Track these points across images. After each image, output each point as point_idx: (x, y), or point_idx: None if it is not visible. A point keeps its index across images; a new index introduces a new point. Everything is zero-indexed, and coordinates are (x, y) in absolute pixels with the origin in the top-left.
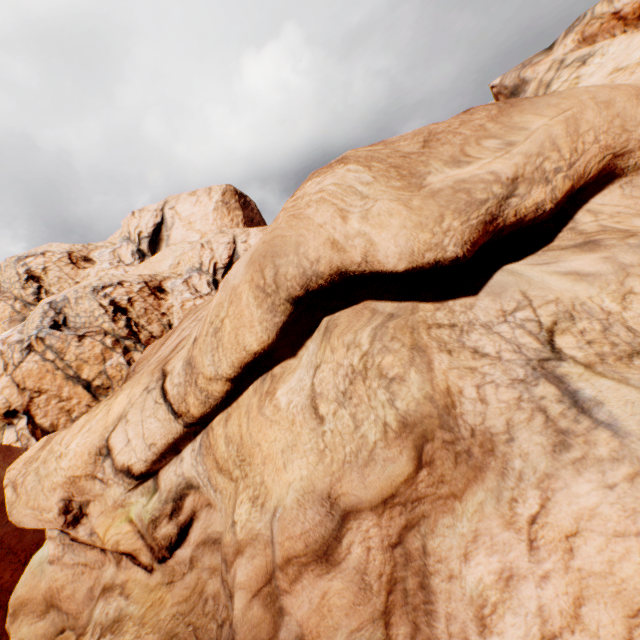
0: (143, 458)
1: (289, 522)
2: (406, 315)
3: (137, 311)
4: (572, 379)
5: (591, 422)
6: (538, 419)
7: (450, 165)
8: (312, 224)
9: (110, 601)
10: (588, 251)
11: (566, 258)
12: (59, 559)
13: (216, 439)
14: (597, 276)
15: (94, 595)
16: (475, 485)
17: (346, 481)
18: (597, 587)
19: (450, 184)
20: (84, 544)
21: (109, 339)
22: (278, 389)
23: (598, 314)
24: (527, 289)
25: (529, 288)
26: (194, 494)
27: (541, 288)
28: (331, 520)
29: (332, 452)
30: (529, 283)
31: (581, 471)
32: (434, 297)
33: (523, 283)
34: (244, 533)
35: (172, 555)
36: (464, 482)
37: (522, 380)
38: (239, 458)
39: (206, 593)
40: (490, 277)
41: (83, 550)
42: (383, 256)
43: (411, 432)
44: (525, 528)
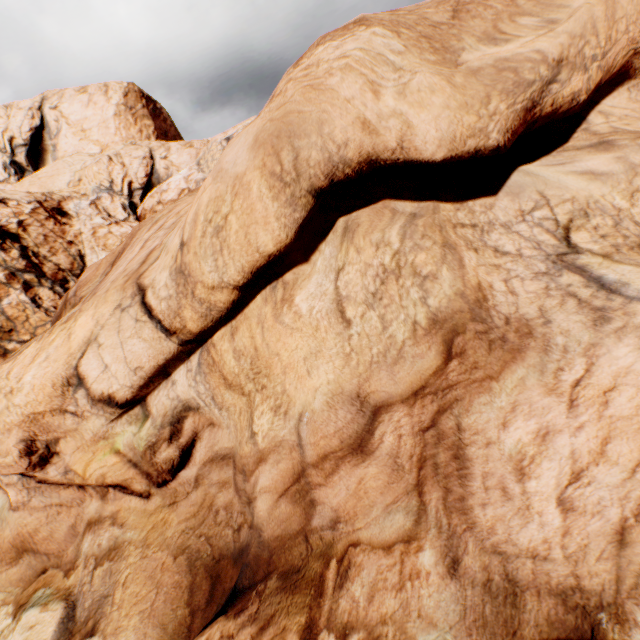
0: (128, 384)
1: (321, 423)
2: (429, 215)
3: (34, 238)
4: (593, 268)
5: (624, 299)
6: (571, 303)
7: (485, 42)
8: (337, 98)
9: (100, 533)
10: (603, 151)
11: (582, 158)
12: (25, 504)
13: (221, 355)
14: (610, 176)
15: (78, 532)
16: (514, 365)
17: (374, 380)
18: (623, 428)
19: (490, 63)
20: (55, 485)
21: (0, 272)
22: (295, 296)
23: (610, 211)
24: (544, 189)
25: (546, 188)
26: (193, 416)
27: (558, 188)
28: (362, 417)
29: (358, 355)
30: (545, 183)
31: (621, 338)
32: (454, 197)
33: (540, 184)
34: (267, 442)
35: (175, 477)
36: (500, 365)
37: (545, 273)
38: (253, 371)
39: (216, 506)
40: (508, 177)
41: (55, 491)
42: (421, 142)
43: (441, 328)
44: (568, 391)
